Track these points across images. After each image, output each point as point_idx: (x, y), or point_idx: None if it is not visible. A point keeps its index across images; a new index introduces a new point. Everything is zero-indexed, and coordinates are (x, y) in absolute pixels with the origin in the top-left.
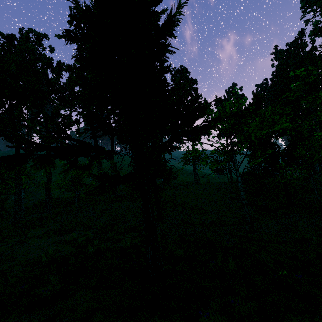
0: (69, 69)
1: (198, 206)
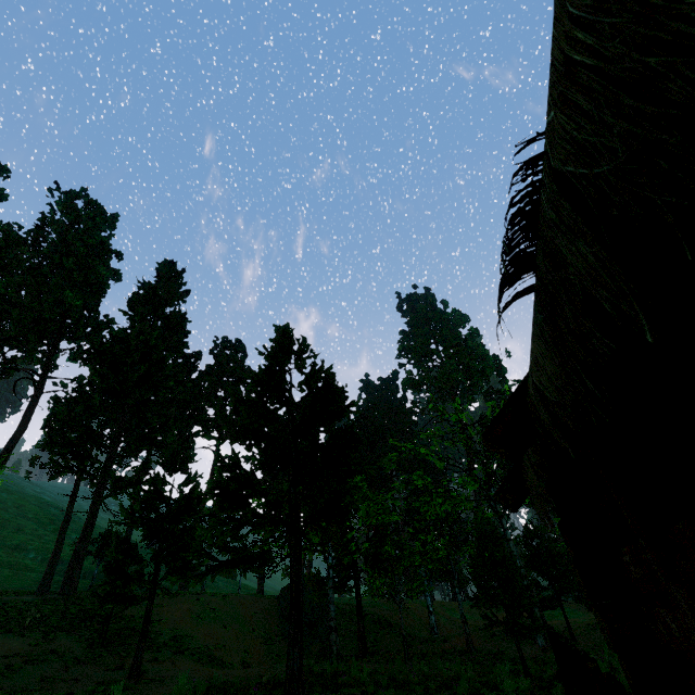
0: (3, 237)
1: (208, 649)
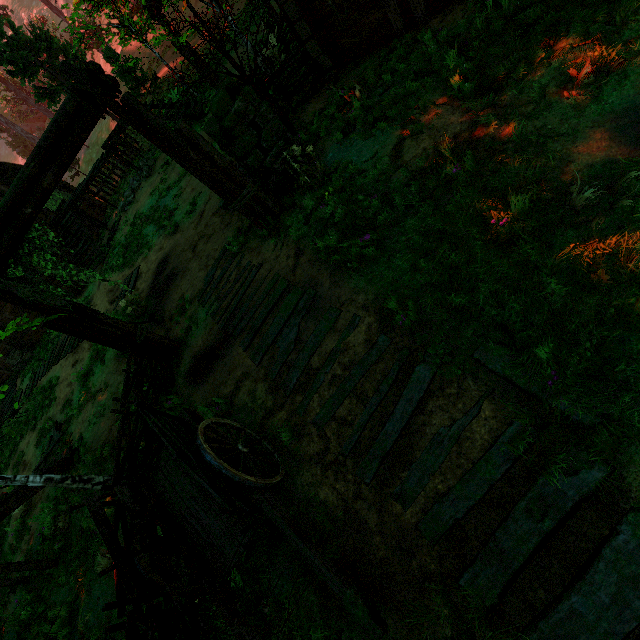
0: None
1: None
